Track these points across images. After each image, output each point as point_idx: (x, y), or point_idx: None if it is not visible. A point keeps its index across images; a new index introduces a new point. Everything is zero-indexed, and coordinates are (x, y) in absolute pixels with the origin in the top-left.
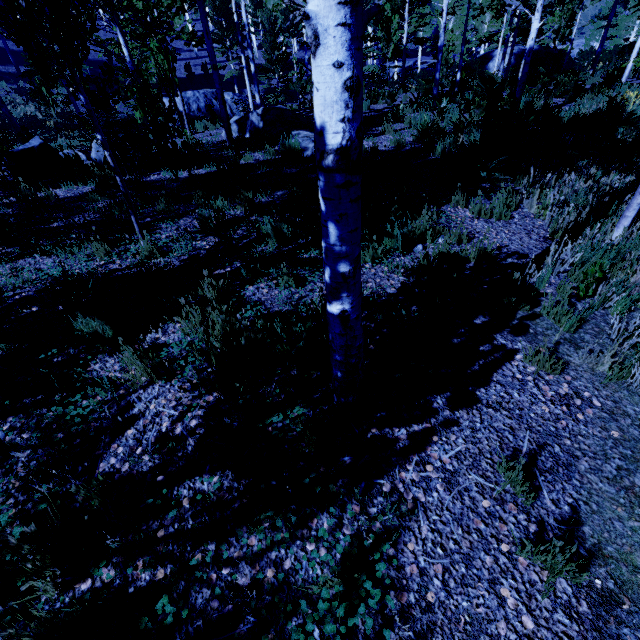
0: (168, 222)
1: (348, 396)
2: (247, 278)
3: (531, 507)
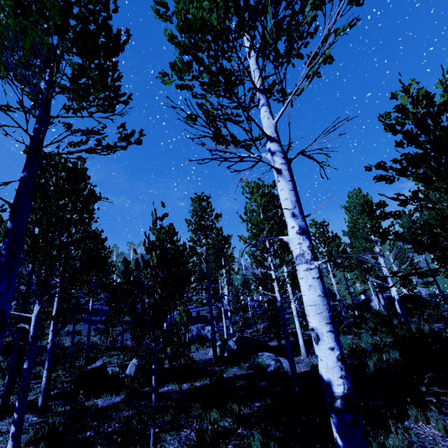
0: (171, 433)
1: None
2: None
3: None
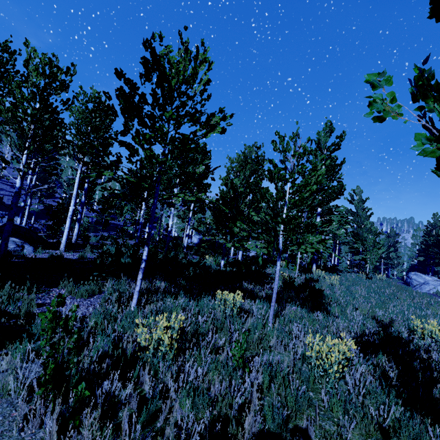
0: None
1: None
2: None
3: None
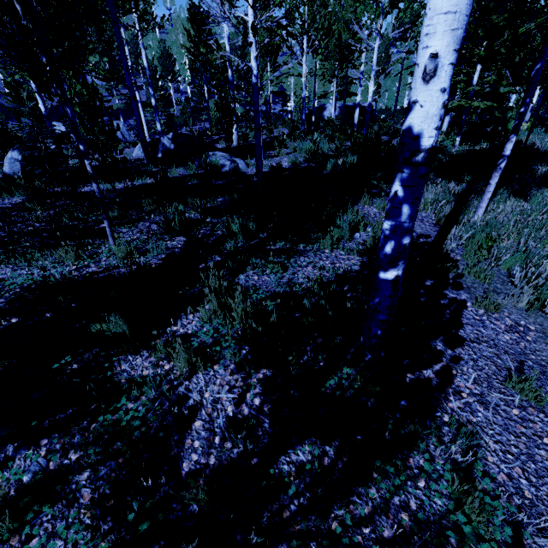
0: (126, 227)
1: (381, 351)
2: (233, 269)
3: (542, 407)
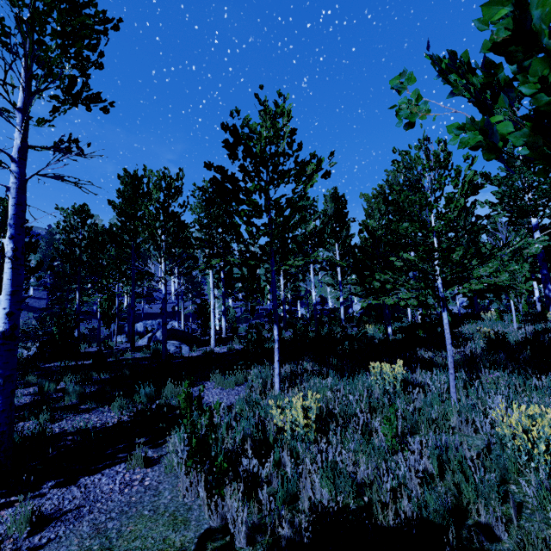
0: (23, 388)
1: None
2: (27, 418)
3: (23, 540)
